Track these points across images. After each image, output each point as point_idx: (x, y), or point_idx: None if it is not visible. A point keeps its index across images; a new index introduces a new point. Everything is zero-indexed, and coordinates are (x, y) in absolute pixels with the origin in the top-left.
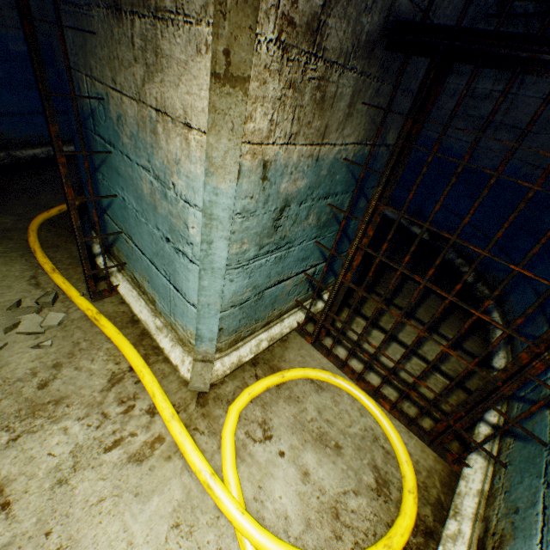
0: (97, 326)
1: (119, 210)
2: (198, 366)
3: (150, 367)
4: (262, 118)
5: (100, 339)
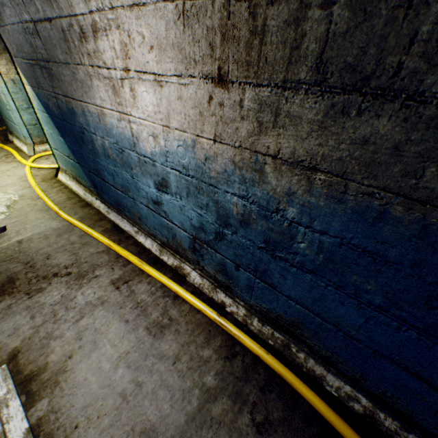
0: (5, 149)
1: (2, 110)
2: (29, 148)
3: (18, 153)
4: (4, 69)
5: (4, 151)
